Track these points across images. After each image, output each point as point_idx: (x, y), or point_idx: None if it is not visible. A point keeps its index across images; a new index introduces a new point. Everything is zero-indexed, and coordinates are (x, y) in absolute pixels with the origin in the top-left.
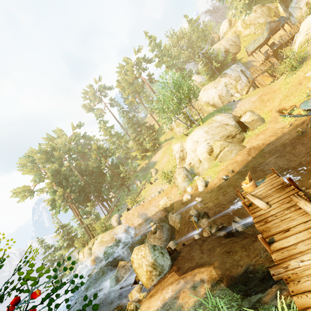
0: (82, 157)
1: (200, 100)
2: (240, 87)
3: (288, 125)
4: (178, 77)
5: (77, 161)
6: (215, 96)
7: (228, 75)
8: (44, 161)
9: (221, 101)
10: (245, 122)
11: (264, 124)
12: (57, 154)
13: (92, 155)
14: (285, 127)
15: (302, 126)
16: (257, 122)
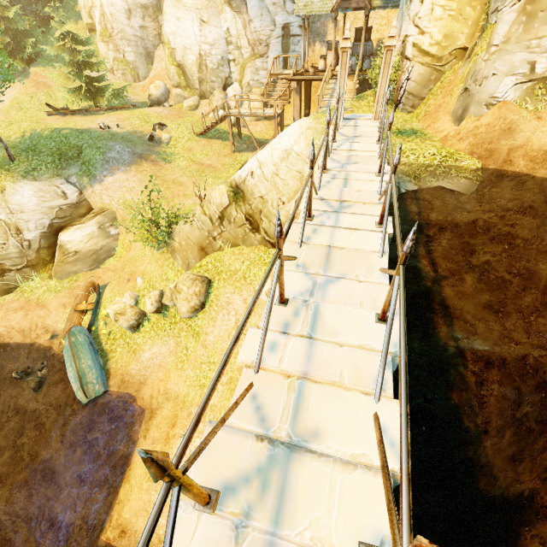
0: None
1: (164, 22)
2: (250, 77)
3: (49, 336)
4: None
5: None
6: (193, 51)
7: (246, 13)
8: None
9: (199, 75)
10: (62, 247)
11: (74, 280)
12: None
13: None
14: (49, 333)
15: (44, 362)
16: (76, 263)
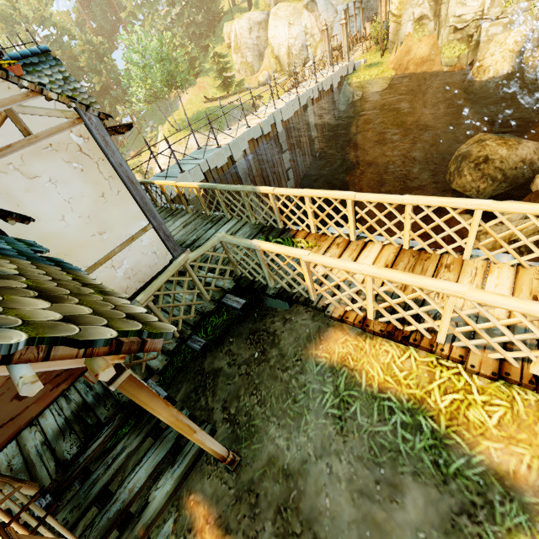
0: (87, 3)
1: (268, 31)
2: (320, 54)
3: None
4: (154, 49)
5: (79, 8)
6: (284, 46)
7: (316, 11)
8: (6, 31)
9: (288, 61)
10: None
11: None
12: (23, 33)
13: (79, 57)
14: None
15: None
16: None
